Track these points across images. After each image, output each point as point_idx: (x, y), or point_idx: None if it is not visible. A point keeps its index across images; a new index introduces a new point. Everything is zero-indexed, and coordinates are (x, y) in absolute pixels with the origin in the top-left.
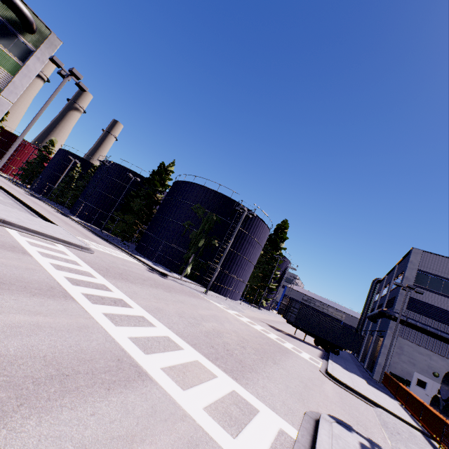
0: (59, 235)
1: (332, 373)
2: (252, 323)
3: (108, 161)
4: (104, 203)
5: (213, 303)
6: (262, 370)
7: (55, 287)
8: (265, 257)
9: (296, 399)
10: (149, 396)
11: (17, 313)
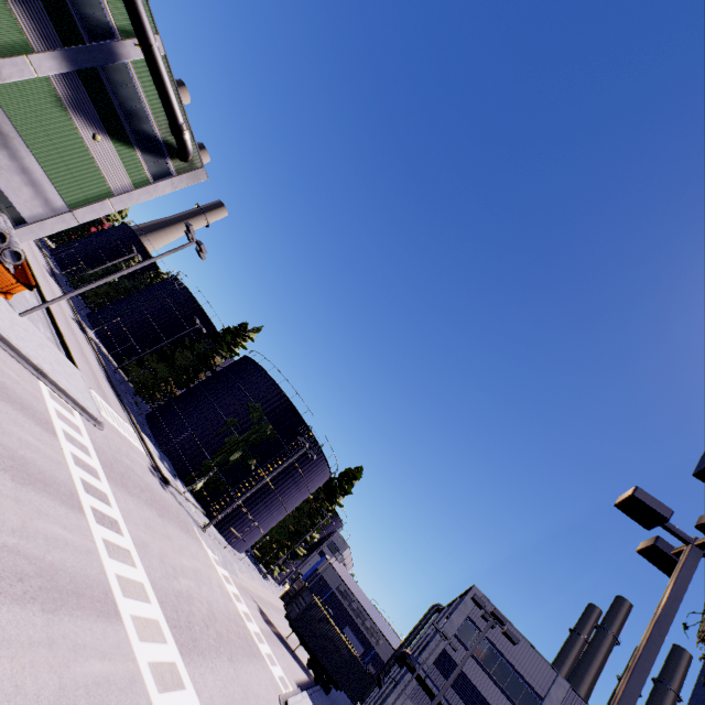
0: (81, 395)
1: (291, 704)
2: (238, 597)
3: (180, 282)
4: (141, 331)
5: (205, 548)
6: (212, 659)
7: (74, 494)
8: (311, 505)
9: (226, 701)
10: (119, 633)
11: (56, 524)
